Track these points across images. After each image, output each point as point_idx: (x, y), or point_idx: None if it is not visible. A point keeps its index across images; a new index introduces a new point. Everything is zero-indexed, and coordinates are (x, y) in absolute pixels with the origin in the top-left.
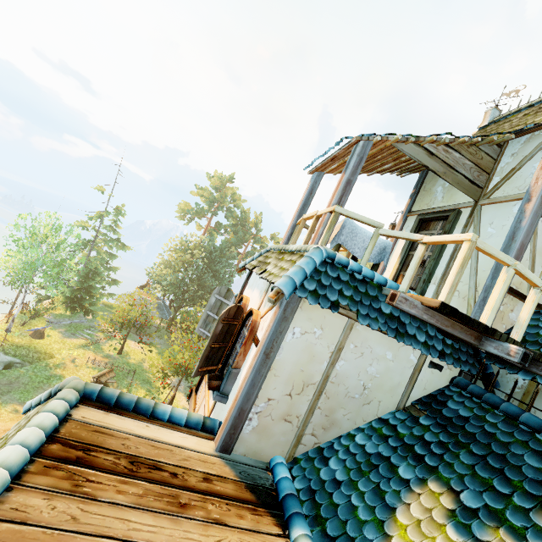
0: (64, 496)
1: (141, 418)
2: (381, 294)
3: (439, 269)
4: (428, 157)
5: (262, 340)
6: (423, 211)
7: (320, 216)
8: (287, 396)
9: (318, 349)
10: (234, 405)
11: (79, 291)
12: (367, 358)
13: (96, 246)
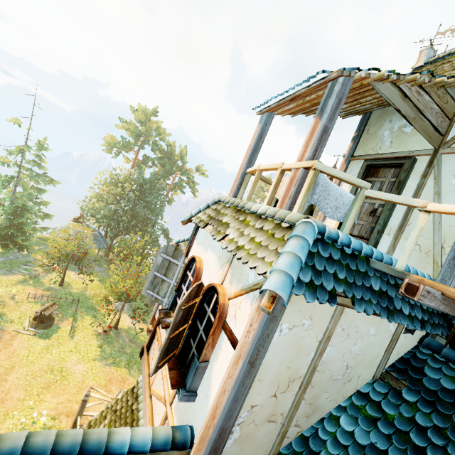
0: None
1: None
2: (369, 267)
3: (394, 220)
4: (402, 100)
5: (242, 342)
6: (370, 156)
7: (286, 170)
8: (272, 398)
9: (306, 341)
10: (212, 423)
11: (8, 229)
12: (352, 338)
13: (20, 182)
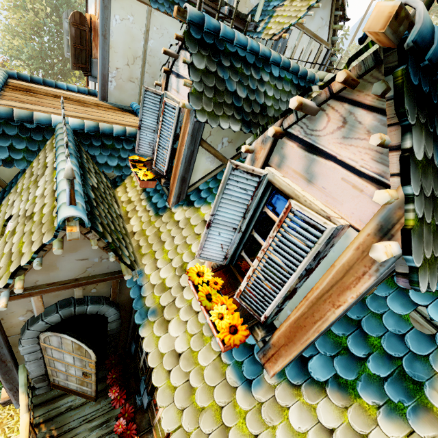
0: (29, 96)
1: (51, 88)
2: None
3: None
4: None
5: (98, 28)
6: None
7: None
8: (127, 66)
9: (135, 32)
10: (98, 73)
11: None
12: (166, 38)
13: None
